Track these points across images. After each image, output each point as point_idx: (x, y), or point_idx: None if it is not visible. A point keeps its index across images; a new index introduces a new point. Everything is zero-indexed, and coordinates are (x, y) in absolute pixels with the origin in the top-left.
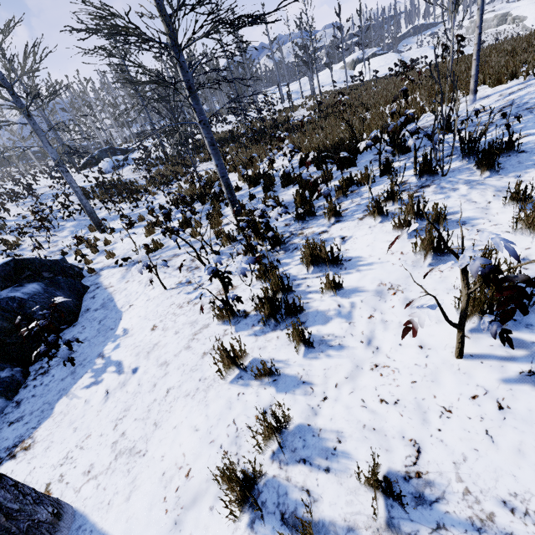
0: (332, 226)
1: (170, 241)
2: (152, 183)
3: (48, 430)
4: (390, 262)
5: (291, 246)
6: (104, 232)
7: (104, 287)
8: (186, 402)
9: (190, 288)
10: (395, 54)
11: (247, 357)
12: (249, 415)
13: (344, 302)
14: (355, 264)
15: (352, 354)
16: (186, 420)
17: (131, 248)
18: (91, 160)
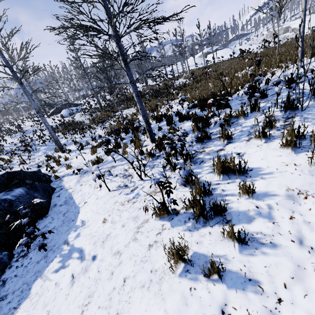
0: (226, 145)
1: (107, 157)
2: (93, 122)
3: (26, 311)
4: (288, 172)
5: (198, 160)
6: (64, 152)
7: (66, 189)
8: (143, 294)
9: (127, 190)
10: (229, 49)
11: (188, 251)
12: (207, 314)
13: (261, 204)
14: (257, 173)
15: (288, 253)
16: (146, 313)
17: (82, 162)
18: (56, 110)
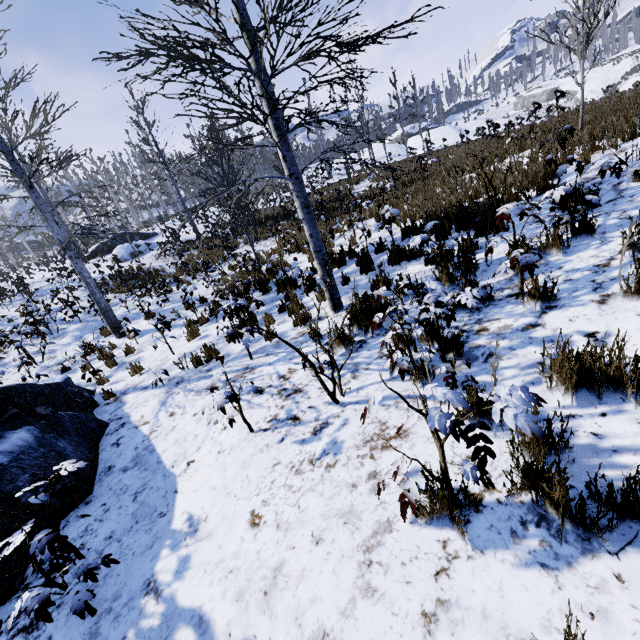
0: (543, 315)
1: (228, 346)
2: (184, 271)
3: None
4: None
5: (476, 351)
6: (123, 336)
7: (134, 425)
8: None
9: (302, 431)
10: (450, 127)
11: None
12: None
13: None
14: None
15: None
16: None
17: (167, 358)
18: (102, 247)
